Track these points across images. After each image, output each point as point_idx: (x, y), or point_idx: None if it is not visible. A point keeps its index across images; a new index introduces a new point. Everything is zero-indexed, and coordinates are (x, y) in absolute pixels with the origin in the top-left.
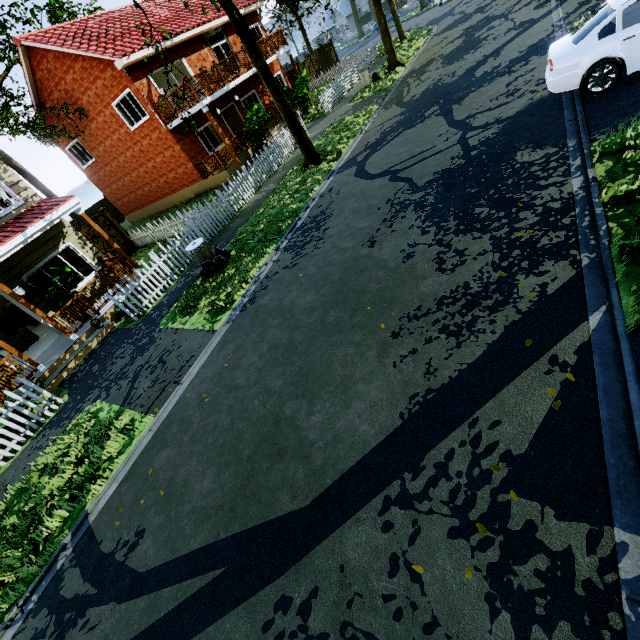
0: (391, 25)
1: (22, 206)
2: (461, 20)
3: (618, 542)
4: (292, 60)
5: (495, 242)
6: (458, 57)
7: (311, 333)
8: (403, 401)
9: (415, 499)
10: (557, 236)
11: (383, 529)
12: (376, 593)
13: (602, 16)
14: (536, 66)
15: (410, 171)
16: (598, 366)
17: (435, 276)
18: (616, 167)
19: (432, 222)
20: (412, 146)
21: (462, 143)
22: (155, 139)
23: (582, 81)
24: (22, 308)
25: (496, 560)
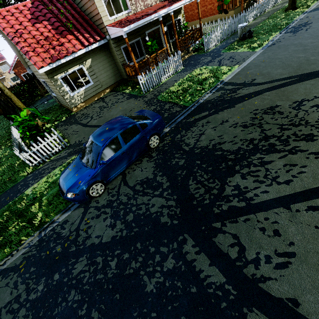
0: None
1: None
2: None
3: None
4: None
5: None
6: None
7: (315, 46)
8: None
9: None
10: None
11: None
12: None
13: None
14: None
15: None
16: None
17: None
18: None
19: None
20: None
21: None
22: None
23: None
24: (162, 37)
25: None
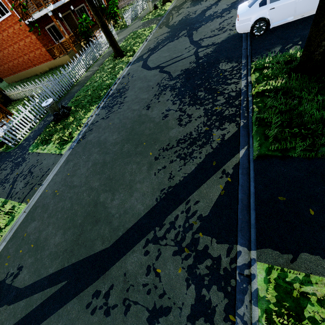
0: None
1: None
2: None
3: (238, 251)
4: None
5: (205, 111)
6: (198, 2)
7: (115, 157)
8: (158, 192)
9: (160, 239)
10: (232, 110)
11: (145, 254)
12: (140, 284)
13: None
14: (233, 15)
15: (169, 67)
16: (240, 174)
17: (177, 128)
18: (260, 77)
19: (178, 98)
20: (172, 53)
21: (196, 54)
22: (17, 29)
23: (251, 28)
24: None
25: (191, 263)
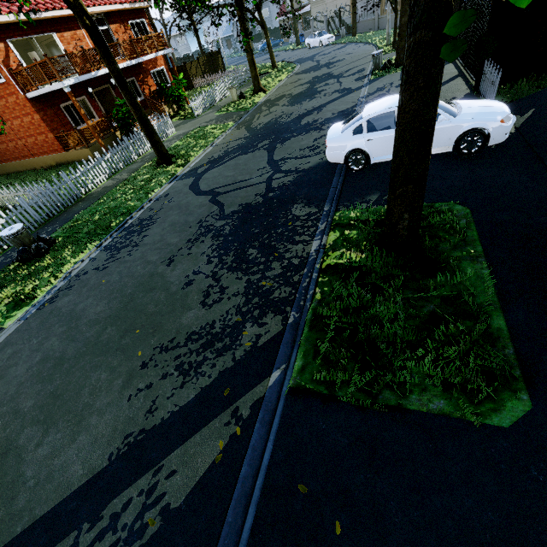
0: (274, 50)
1: None
2: (314, 68)
3: None
4: (172, 61)
5: (248, 286)
6: (299, 101)
7: (82, 349)
8: (118, 440)
9: None
10: (285, 291)
11: None
12: None
13: (361, 116)
14: None
15: (226, 197)
16: (259, 422)
17: (197, 309)
18: (339, 239)
19: (218, 253)
20: (238, 172)
21: (268, 182)
22: (12, 103)
23: (345, 160)
24: None
25: None
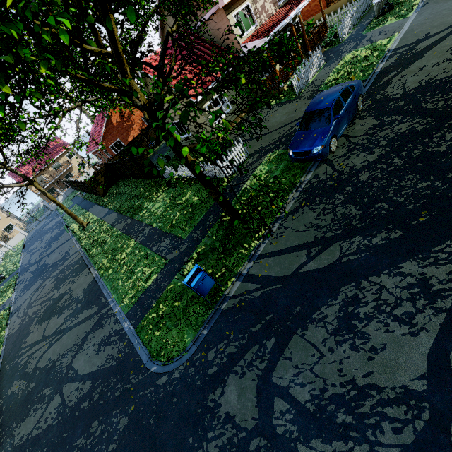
0: None
1: None
2: None
3: None
4: None
5: None
6: None
7: None
8: None
9: None
10: None
11: None
12: None
13: None
14: None
15: None
16: None
17: None
18: None
19: None
20: None
21: None
22: None
23: None
24: None
25: None
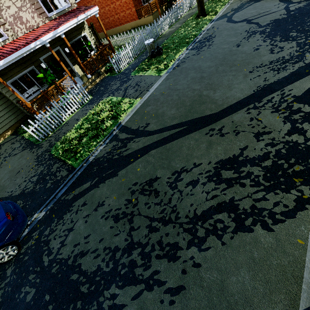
0: None
1: (69, 7)
2: None
3: None
4: None
5: (298, 44)
6: None
7: (211, 73)
8: (254, 88)
9: (259, 107)
10: None
11: (247, 114)
12: (245, 124)
13: None
14: None
15: (257, 20)
16: None
17: (269, 55)
18: None
19: (268, 38)
20: (259, 10)
21: (286, 9)
22: None
23: None
24: (66, 59)
25: (287, 115)
